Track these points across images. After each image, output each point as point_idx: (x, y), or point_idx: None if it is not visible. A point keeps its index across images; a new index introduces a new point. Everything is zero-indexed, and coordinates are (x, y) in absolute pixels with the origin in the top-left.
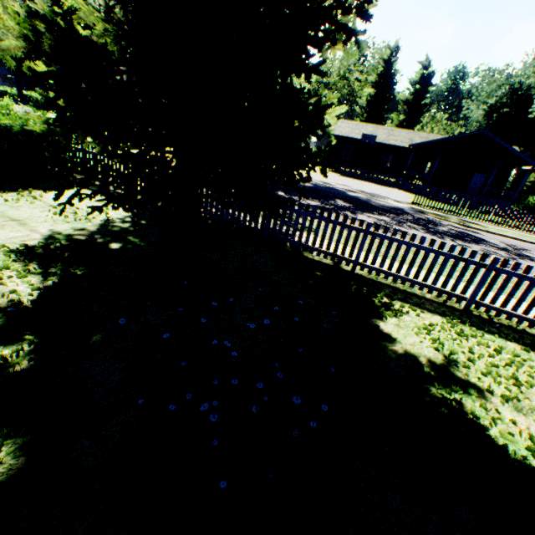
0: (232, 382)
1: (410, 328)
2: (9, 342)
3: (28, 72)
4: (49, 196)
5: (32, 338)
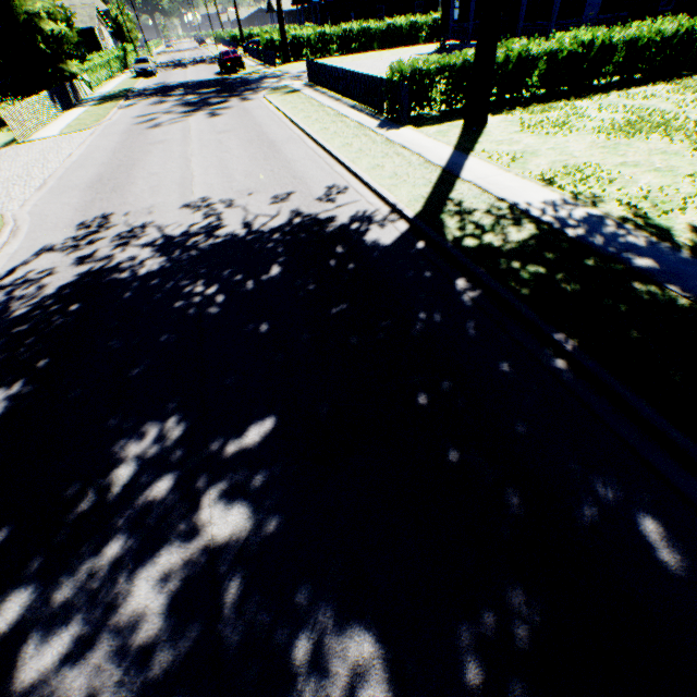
0: None
1: None
2: None
3: None
4: None
5: None
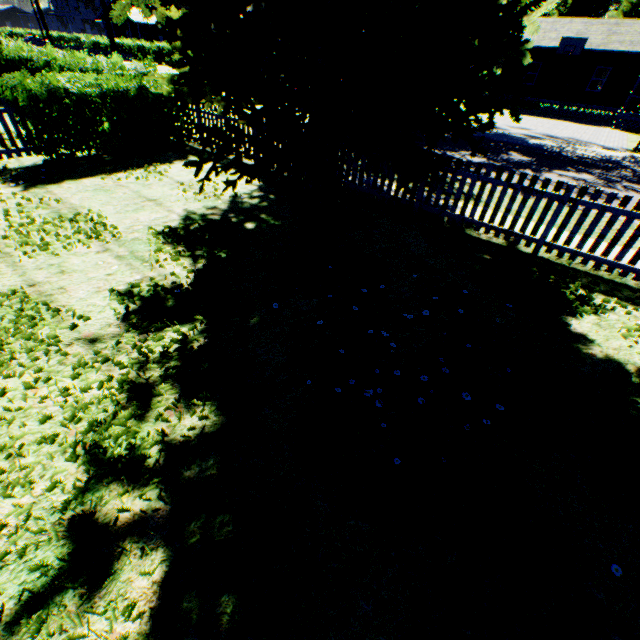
0: (394, 373)
1: (616, 330)
2: (183, 321)
3: (160, 21)
4: (173, 172)
5: (200, 319)
